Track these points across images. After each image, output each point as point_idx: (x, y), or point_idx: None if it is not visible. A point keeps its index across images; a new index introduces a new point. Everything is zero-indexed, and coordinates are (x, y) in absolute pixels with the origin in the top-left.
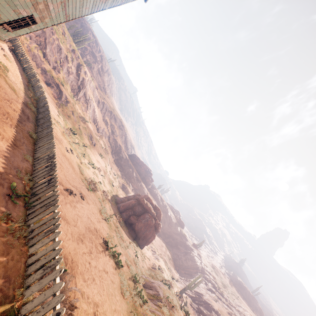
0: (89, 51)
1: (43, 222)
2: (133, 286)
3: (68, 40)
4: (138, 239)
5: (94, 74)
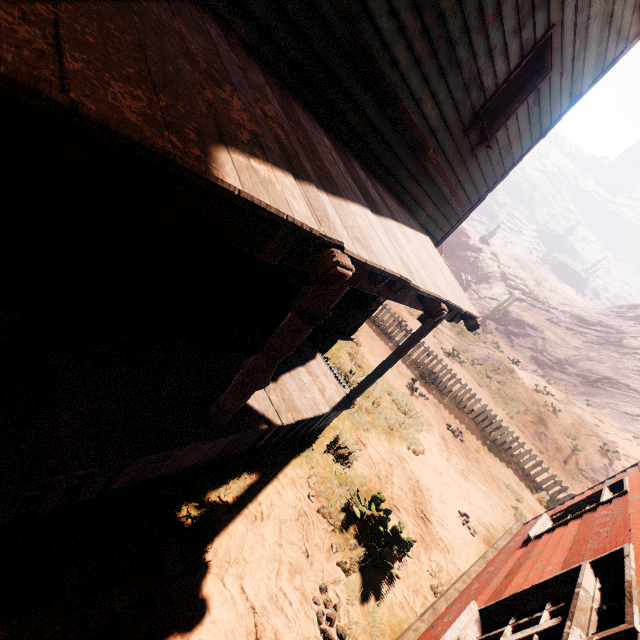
0: None
1: (458, 392)
2: (474, 369)
3: None
4: None
5: None
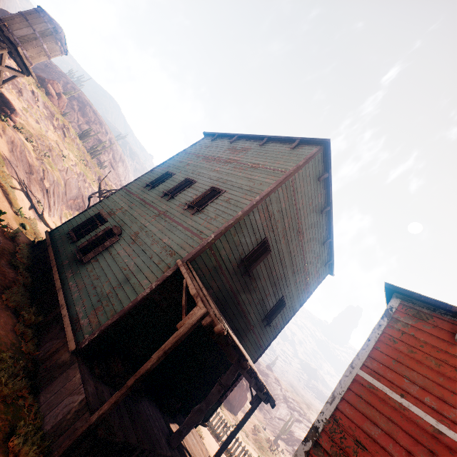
0: (94, 138)
1: None
2: None
3: (92, 167)
4: (233, 407)
5: (106, 170)
